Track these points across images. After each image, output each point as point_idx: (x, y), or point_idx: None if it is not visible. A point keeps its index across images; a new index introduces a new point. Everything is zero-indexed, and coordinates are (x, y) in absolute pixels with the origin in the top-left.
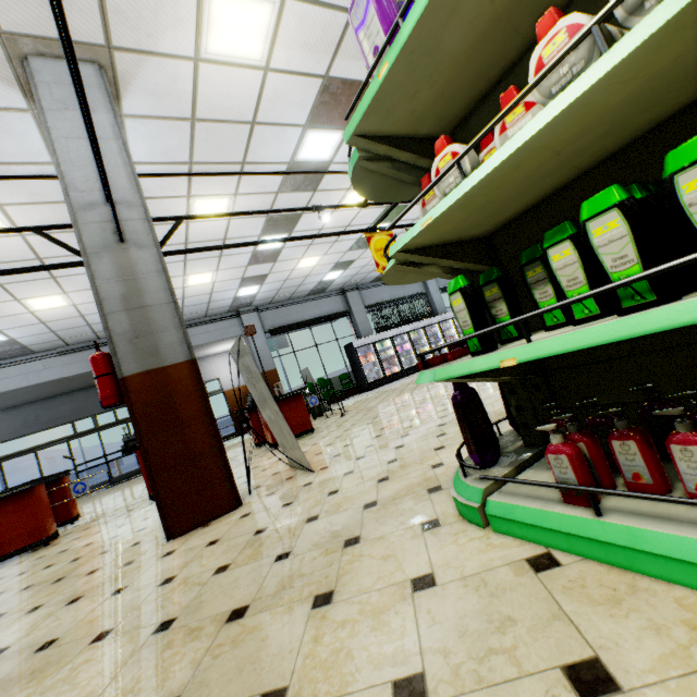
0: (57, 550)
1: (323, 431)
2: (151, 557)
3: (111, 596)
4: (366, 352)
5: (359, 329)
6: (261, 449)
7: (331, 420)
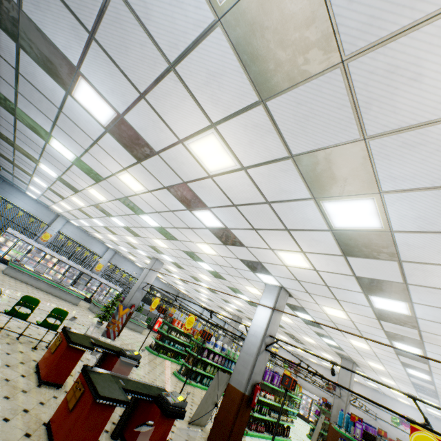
0: None
1: None
2: None
3: None
4: None
5: None
6: None
7: None
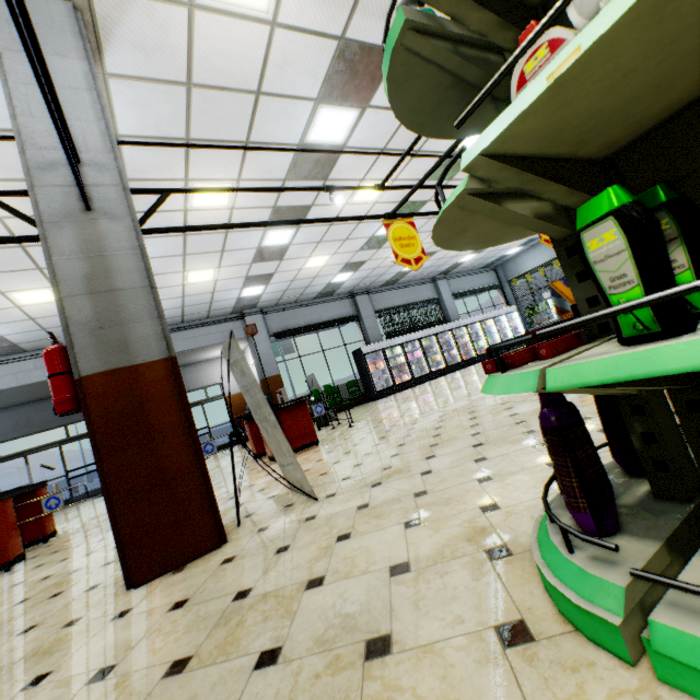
0: (12, 581)
1: (329, 444)
2: (100, 616)
3: (24, 689)
4: (375, 358)
5: (369, 334)
6: (260, 461)
7: (338, 432)
